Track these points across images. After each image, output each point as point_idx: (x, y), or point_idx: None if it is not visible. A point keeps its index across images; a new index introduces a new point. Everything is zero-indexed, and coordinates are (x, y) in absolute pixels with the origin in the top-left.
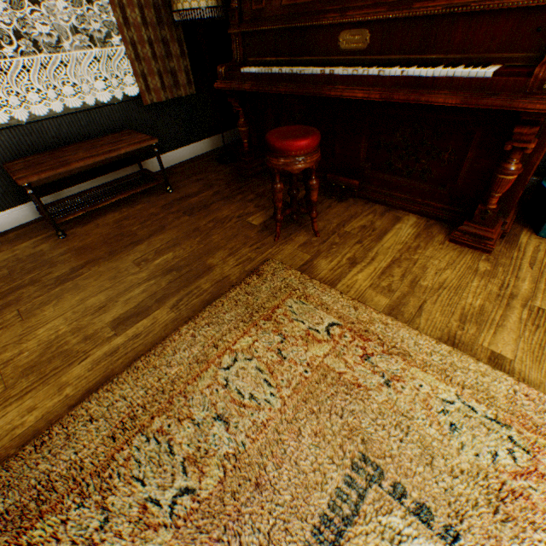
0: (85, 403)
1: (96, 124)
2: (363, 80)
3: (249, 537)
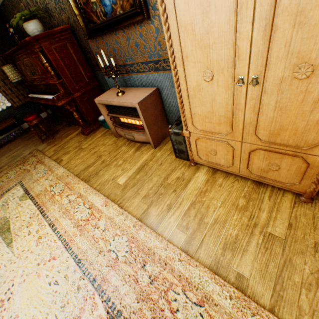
0: None
1: (0, 118)
2: (43, 99)
3: None
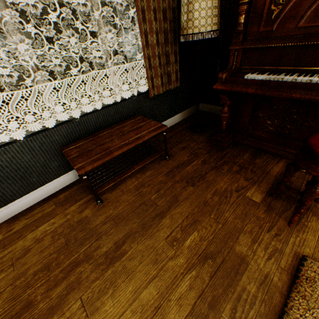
0: None
1: (119, 112)
2: None
3: None
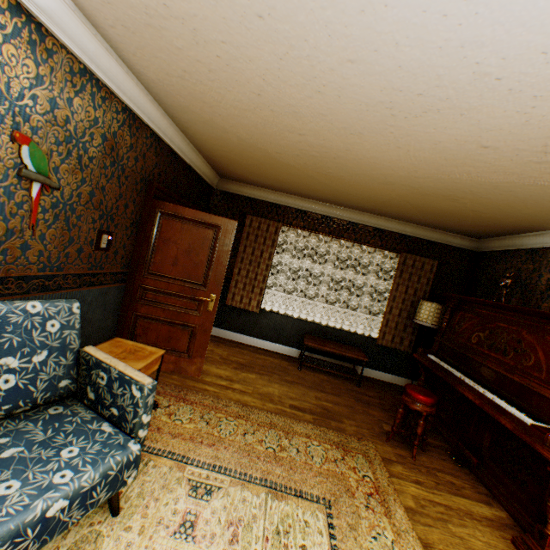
0: (267, 411)
1: (348, 338)
2: (475, 391)
3: (278, 471)
